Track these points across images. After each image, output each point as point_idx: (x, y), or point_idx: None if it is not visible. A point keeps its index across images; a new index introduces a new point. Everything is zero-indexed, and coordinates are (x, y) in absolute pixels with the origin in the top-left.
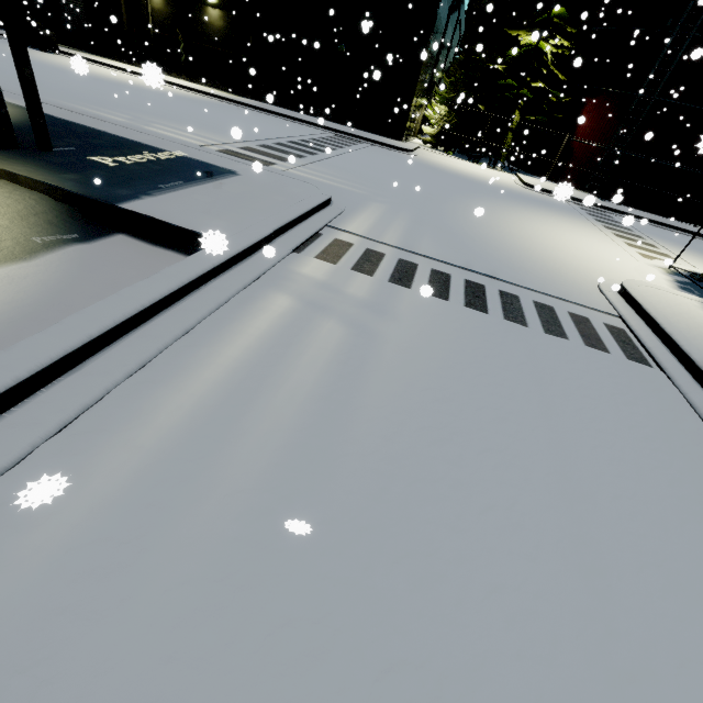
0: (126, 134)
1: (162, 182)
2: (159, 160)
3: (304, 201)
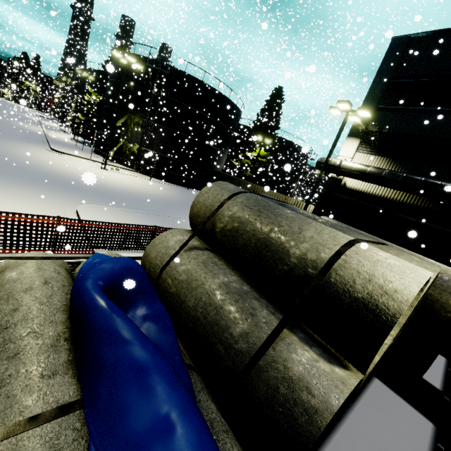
0: None
1: None
2: None
3: None
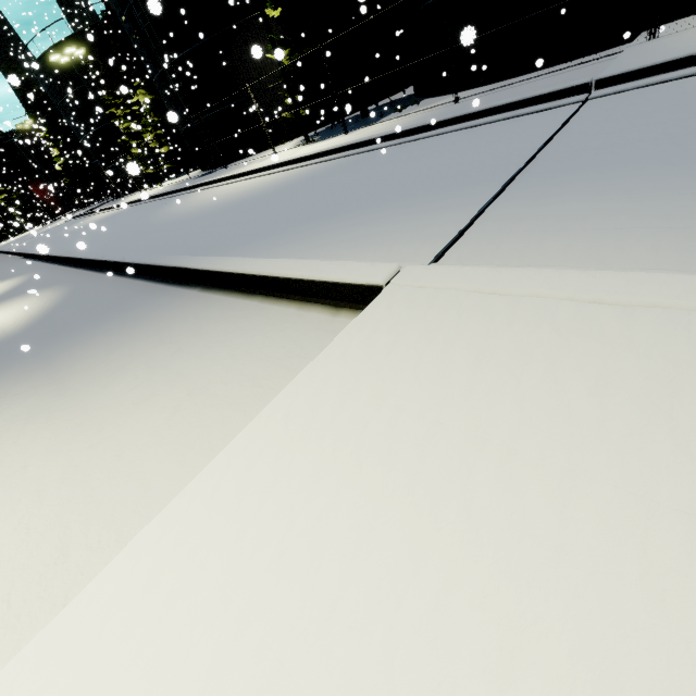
0: None
1: None
2: None
3: None
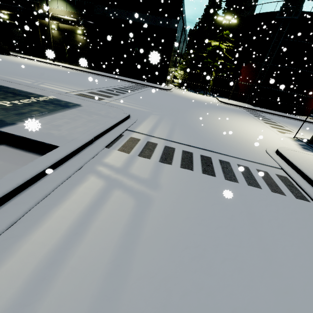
0: (25, 89)
1: (34, 113)
2: (38, 101)
3: (114, 118)
